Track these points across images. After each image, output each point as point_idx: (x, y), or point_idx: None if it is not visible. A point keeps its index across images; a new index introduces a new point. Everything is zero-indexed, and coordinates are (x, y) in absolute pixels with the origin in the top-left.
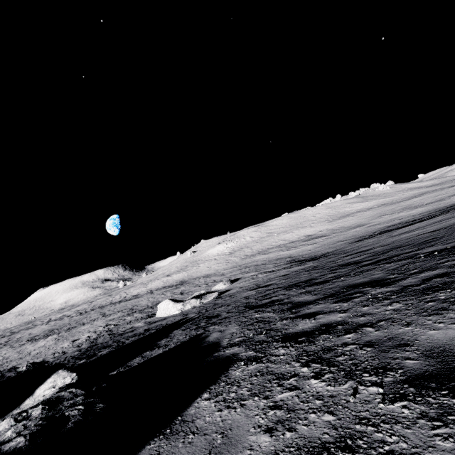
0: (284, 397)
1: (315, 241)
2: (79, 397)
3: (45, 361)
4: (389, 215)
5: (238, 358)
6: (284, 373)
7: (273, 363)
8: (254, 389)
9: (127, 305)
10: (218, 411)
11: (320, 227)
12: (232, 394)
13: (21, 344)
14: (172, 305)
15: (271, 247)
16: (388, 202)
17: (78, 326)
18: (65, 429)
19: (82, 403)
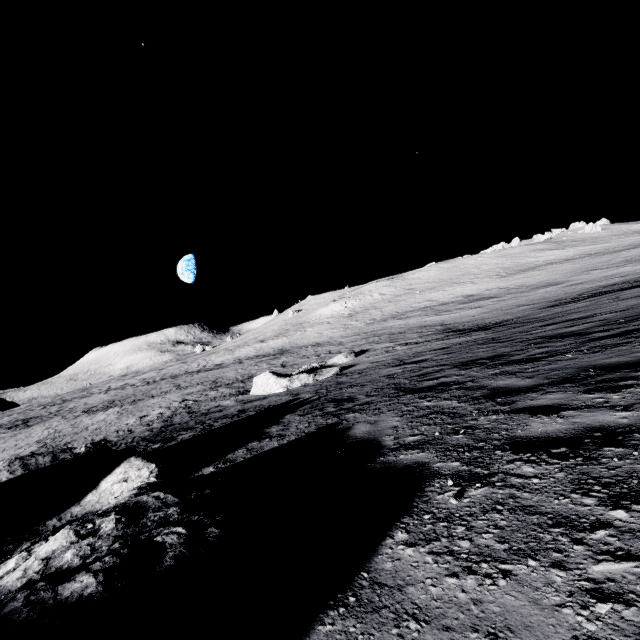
0: (613, 574)
1: (479, 304)
2: (172, 507)
3: (107, 440)
4: (603, 271)
5: (433, 472)
6: (567, 515)
7: (523, 491)
8: (511, 539)
9: (209, 376)
10: (451, 577)
11: (487, 285)
12: (464, 544)
13: (76, 415)
14: (274, 380)
15: (412, 309)
16: (599, 250)
17: (146, 399)
18: (161, 568)
19: (178, 520)
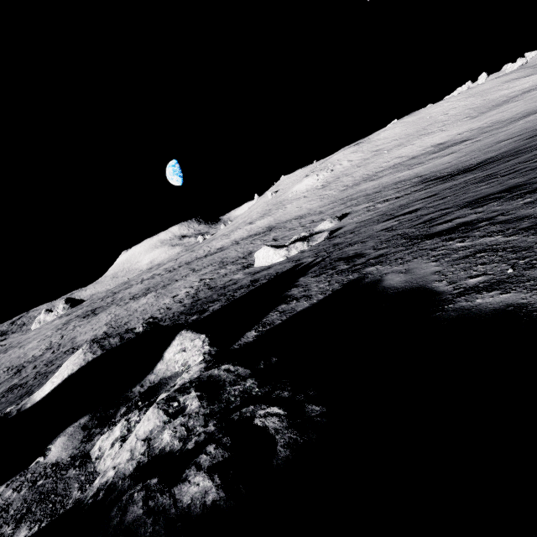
0: None
1: (452, 150)
2: (248, 380)
3: (154, 317)
4: None
5: None
6: None
7: None
8: None
9: (215, 258)
10: None
11: (457, 129)
12: None
13: (126, 302)
14: (273, 252)
15: (382, 169)
16: None
17: (172, 283)
18: (278, 460)
19: (263, 394)
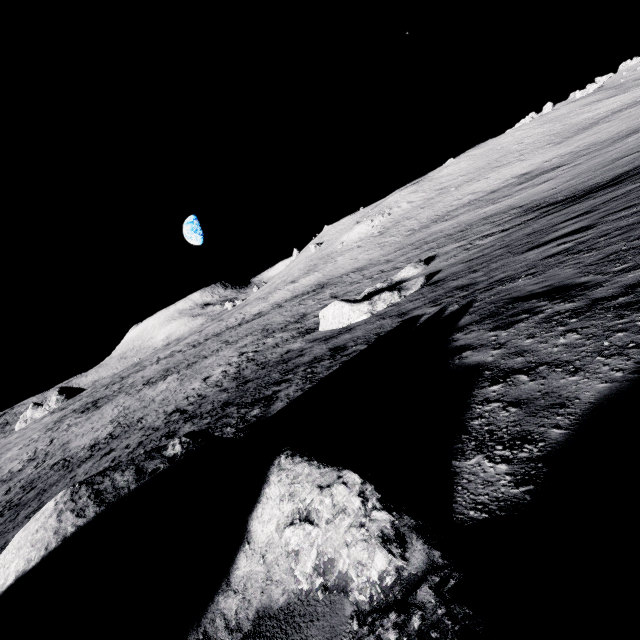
0: None
1: (546, 177)
2: None
3: (181, 410)
4: None
5: None
6: None
7: None
8: None
9: (254, 326)
10: None
11: (541, 157)
12: None
13: (138, 390)
14: (349, 308)
15: (454, 208)
16: None
17: (200, 361)
18: None
19: None
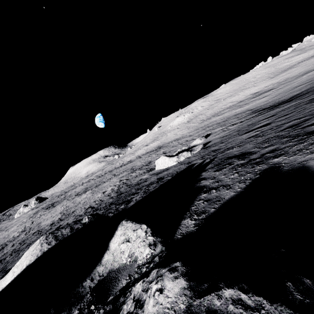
0: None
1: (265, 95)
2: None
3: (92, 207)
4: None
5: None
6: None
7: None
8: None
9: (127, 167)
10: None
11: (264, 84)
12: None
13: (73, 198)
14: (168, 159)
15: (222, 109)
16: None
17: (101, 184)
18: None
19: None
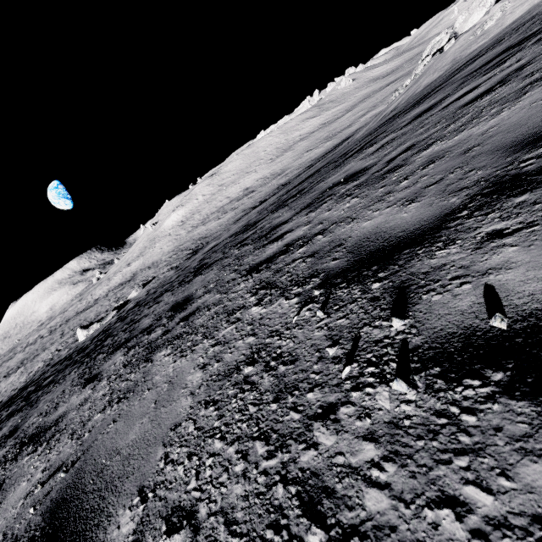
0: None
1: (242, 202)
2: None
3: (2, 401)
4: (308, 154)
5: None
6: None
7: None
8: None
9: (82, 318)
10: None
11: (260, 173)
12: None
13: None
14: (81, 333)
15: (215, 210)
16: (331, 118)
17: (40, 354)
18: None
19: None
